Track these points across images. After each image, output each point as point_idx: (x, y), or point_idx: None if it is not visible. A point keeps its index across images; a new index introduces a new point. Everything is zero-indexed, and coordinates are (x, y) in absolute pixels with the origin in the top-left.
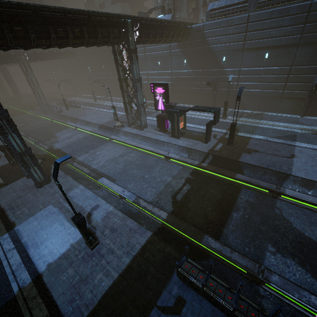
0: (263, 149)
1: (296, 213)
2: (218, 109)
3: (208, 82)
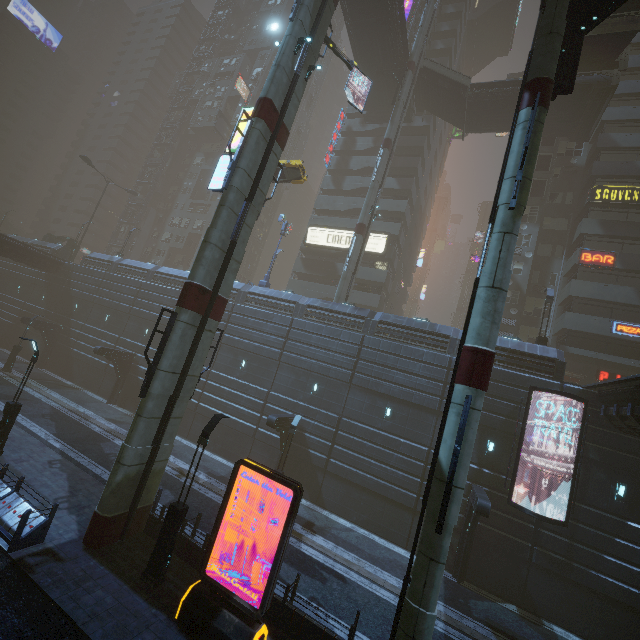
0: None
1: None
2: None
3: (23, 318)
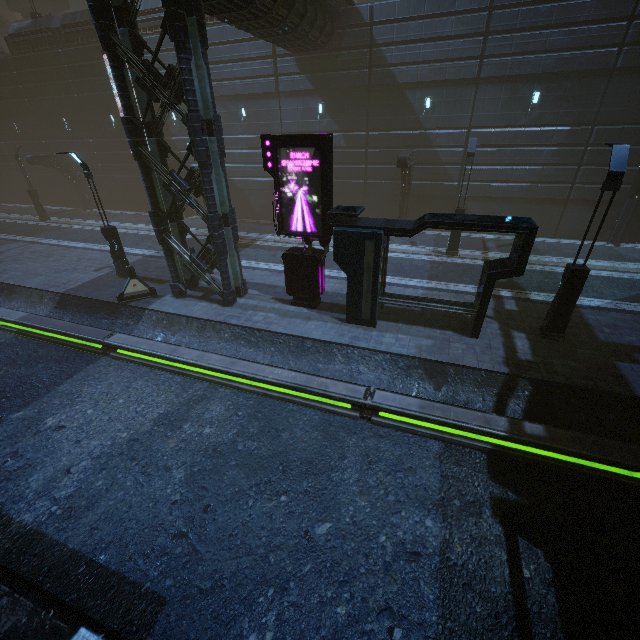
0: None
1: None
2: (533, 222)
3: (402, 159)
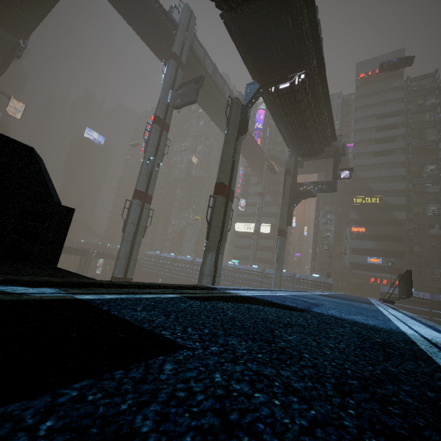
0: None
1: None
2: None
3: None
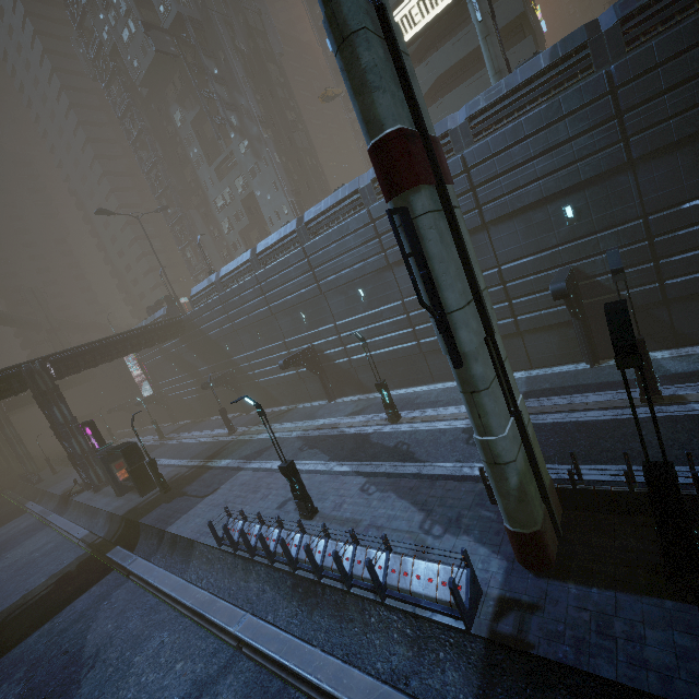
0: (197, 487)
1: (123, 599)
2: (126, 446)
3: (202, 386)
